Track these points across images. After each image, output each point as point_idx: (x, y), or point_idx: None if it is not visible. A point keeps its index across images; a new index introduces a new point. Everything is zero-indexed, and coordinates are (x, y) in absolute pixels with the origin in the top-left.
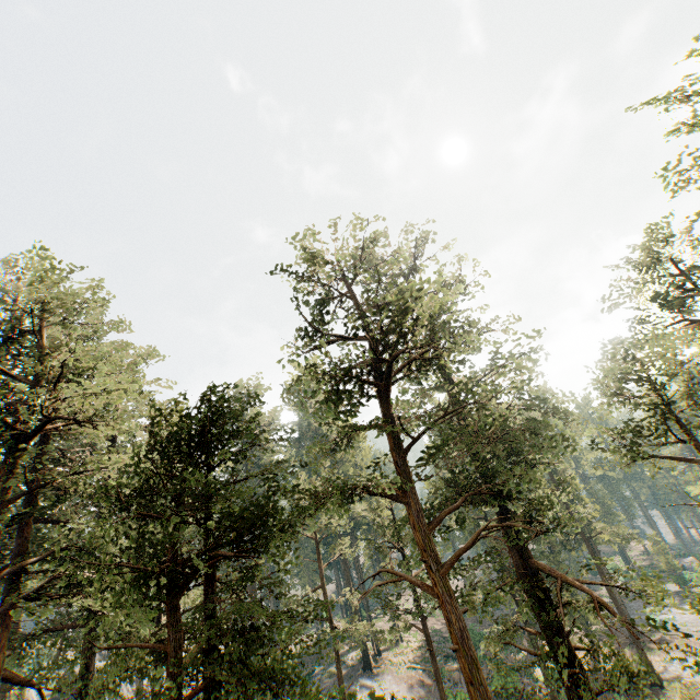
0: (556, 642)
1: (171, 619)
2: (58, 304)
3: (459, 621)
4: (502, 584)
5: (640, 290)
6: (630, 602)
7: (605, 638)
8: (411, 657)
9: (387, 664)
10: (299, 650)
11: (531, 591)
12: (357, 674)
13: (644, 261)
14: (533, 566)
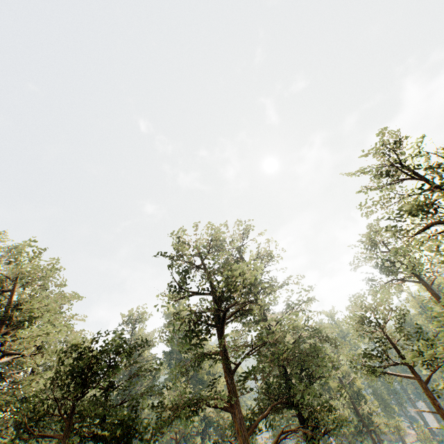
0: None
1: None
2: (21, 272)
3: None
4: None
5: (369, 259)
6: None
7: None
8: None
9: None
10: None
11: None
12: None
13: (369, 243)
14: None
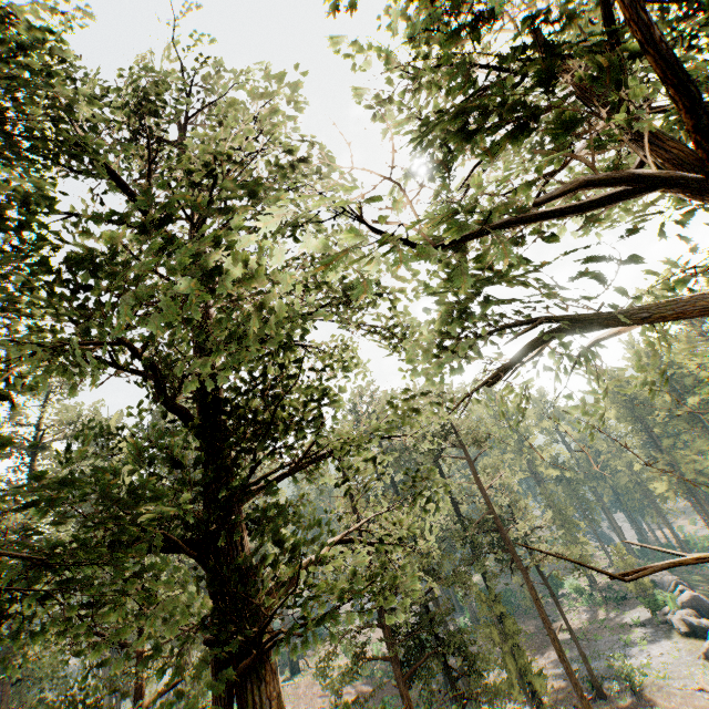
0: None
1: None
2: None
3: None
4: None
5: None
6: (595, 637)
7: (562, 703)
8: None
9: None
10: None
11: None
12: None
13: None
14: None
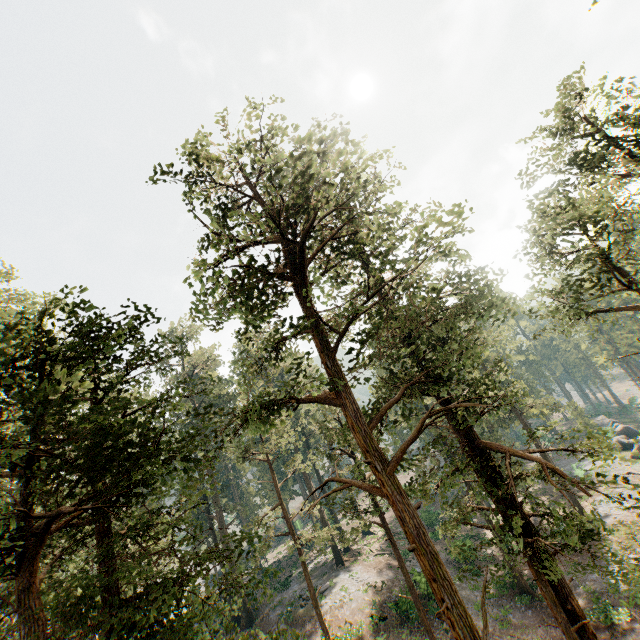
0: (510, 514)
1: (21, 607)
2: None
3: (414, 520)
4: (453, 470)
5: (556, 158)
6: (557, 461)
7: (541, 495)
8: (378, 546)
9: (357, 556)
10: (277, 559)
11: (482, 471)
12: (330, 571)
13: (558, 126)
14: (480, 446)
